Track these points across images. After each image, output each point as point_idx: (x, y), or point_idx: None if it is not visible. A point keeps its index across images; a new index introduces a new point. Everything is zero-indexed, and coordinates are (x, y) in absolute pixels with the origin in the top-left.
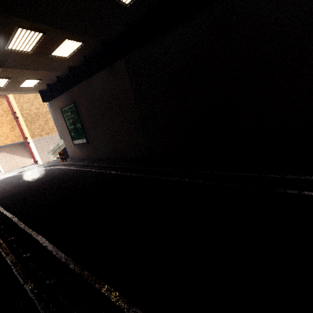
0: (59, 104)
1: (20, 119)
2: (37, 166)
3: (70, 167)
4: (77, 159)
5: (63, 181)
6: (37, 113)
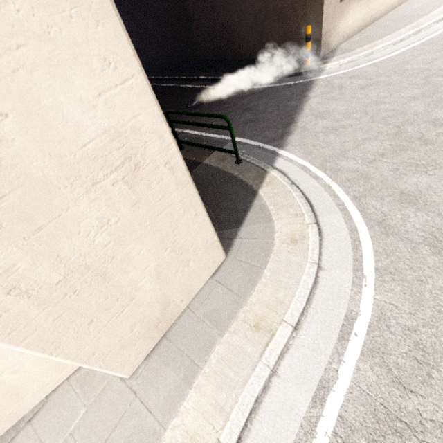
0: None
1: None
2: None
3: None
4: None
5: None
6: None
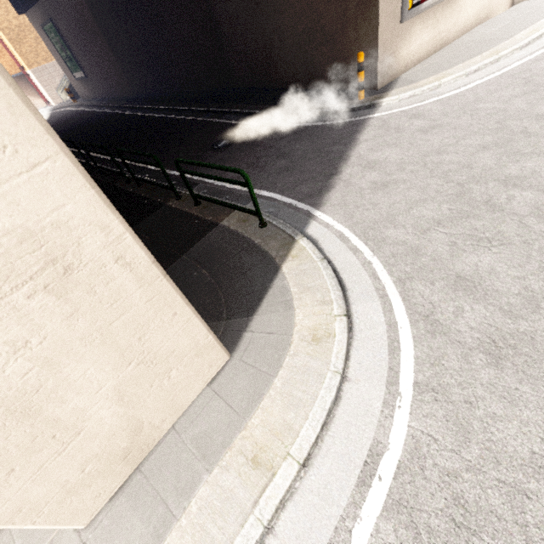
0: (38, 19)
1: (3, 38)
2: (51, 108)
3: (77, 109)
4: (86, 98)
5: (67, 120)
6: (20, 26)
